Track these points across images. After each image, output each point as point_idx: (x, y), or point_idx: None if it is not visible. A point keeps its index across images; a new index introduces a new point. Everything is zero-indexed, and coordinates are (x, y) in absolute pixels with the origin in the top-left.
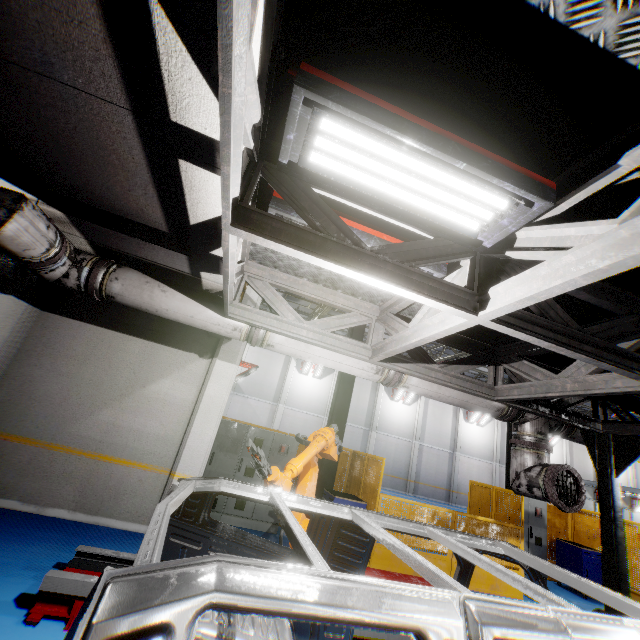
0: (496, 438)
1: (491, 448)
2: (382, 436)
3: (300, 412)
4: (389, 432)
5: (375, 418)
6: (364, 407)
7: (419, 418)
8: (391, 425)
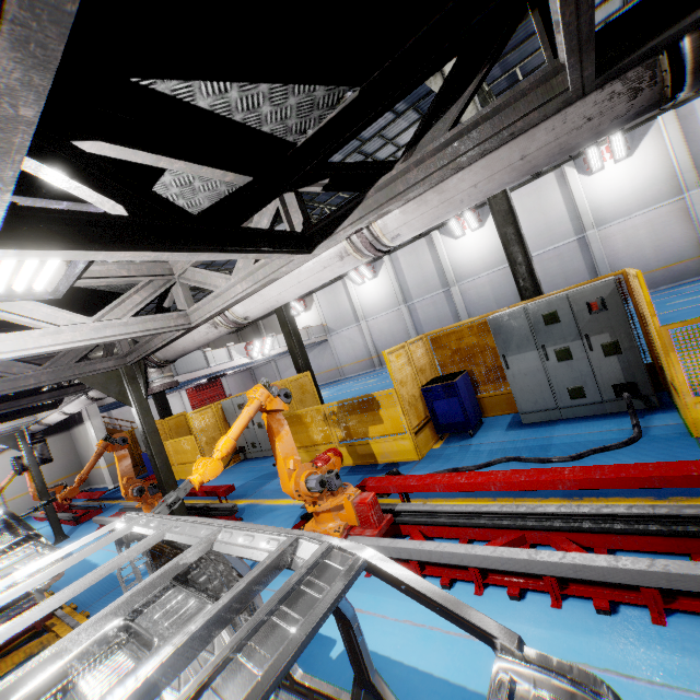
0: (670, 152)
1: (668, 175)
2: (467, 285)
3: (379, 317)
4: (473, 275)
5: (447, 273)
6: (431, 270)
7: None
8: (472, 266)
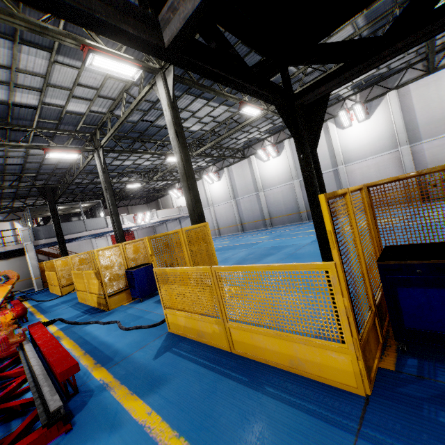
0: (392, 118)
1: (390, 134)
2: (269, 192)
3: (220, 205)
4: (272, 186)
5: (257, 183)
6: (249, 180)
7: (289, 161)
8: (272, 180)
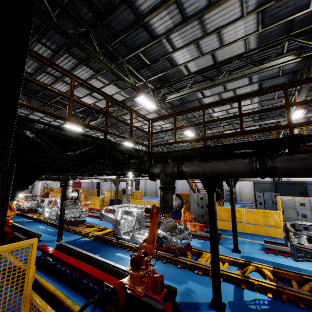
0: None
1: None
2: None
3: None
4: None
5: None
6: None
7: None
8: None
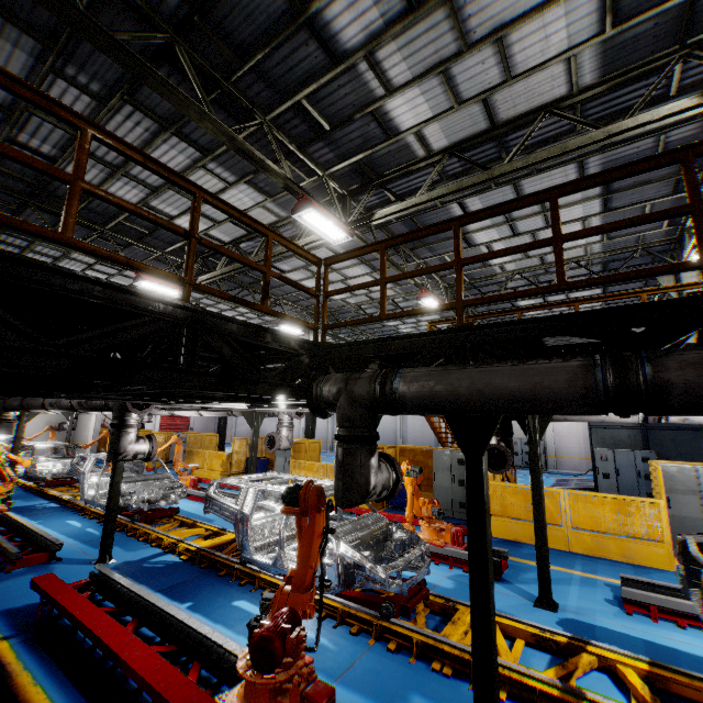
0: None
1: None
2: None
3: None
4: None
5: None
6: None
7: None
8: None
